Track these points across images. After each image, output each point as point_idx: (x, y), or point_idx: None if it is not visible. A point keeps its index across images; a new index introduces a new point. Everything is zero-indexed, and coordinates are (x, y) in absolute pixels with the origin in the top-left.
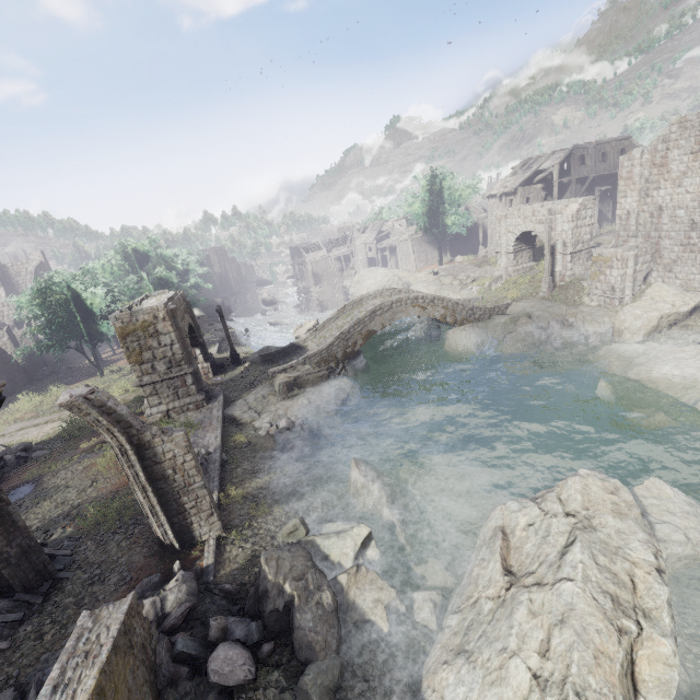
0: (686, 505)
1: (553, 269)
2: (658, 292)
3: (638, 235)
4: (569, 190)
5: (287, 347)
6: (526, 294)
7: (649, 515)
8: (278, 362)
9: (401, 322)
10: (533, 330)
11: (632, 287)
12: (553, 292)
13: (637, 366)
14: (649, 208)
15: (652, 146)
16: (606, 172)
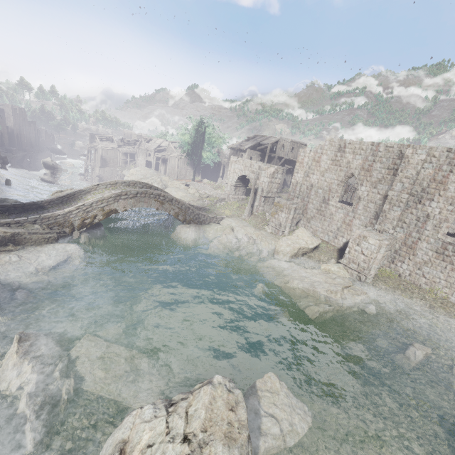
0: (285, 398)
1: (254, 203)
2: (301, 233)
3: (299, 197)
4: (273, 161)
5: (26, 203)
6: (235, 214)
7: (260, 409)
8: (9, 215)
9: (151, 210)
10: (232, 239)
11: (290, 226)
12: (250, 217)
13: (281, 277)
14: (307, 183)
15: (316, 148)
16: (292, 158)
